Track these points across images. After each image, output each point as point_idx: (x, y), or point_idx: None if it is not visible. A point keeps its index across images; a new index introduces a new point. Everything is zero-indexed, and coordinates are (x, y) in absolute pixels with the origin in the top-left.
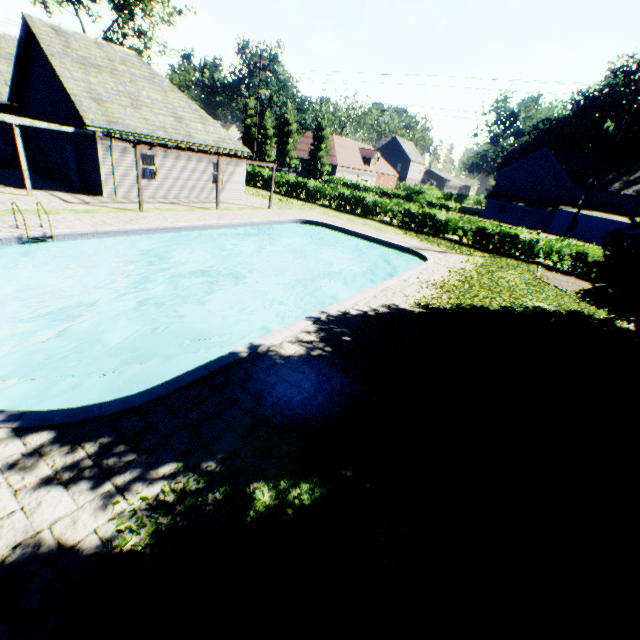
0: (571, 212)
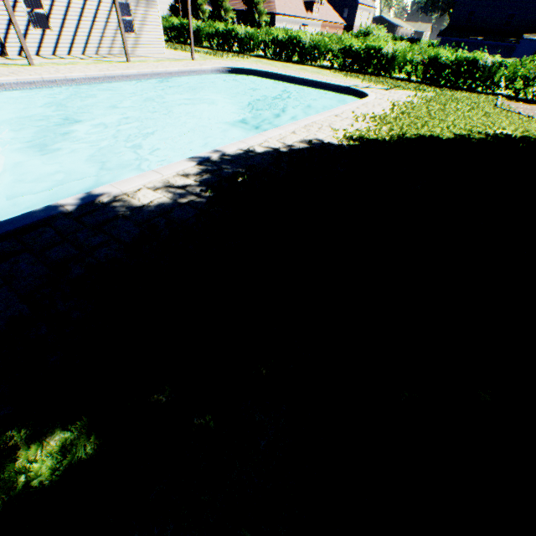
0: None
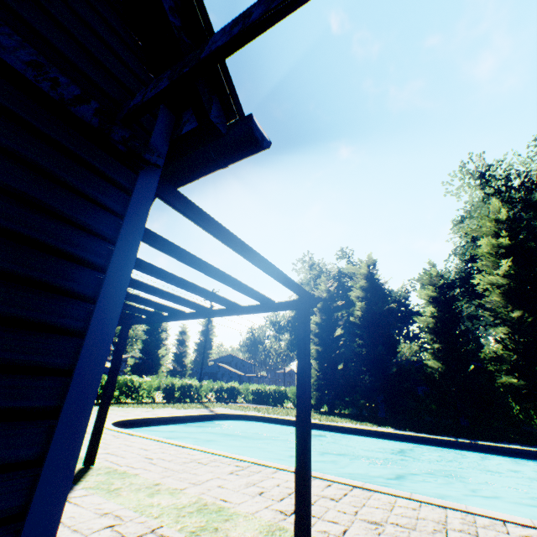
0: None
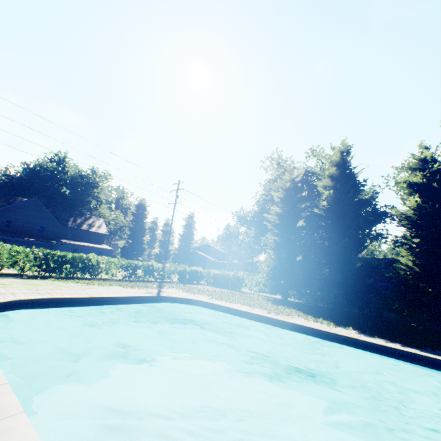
0: (73, 243)
